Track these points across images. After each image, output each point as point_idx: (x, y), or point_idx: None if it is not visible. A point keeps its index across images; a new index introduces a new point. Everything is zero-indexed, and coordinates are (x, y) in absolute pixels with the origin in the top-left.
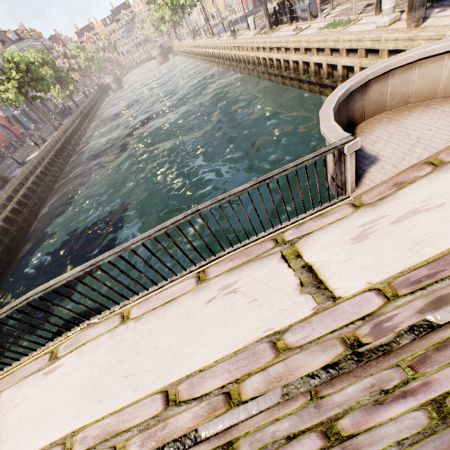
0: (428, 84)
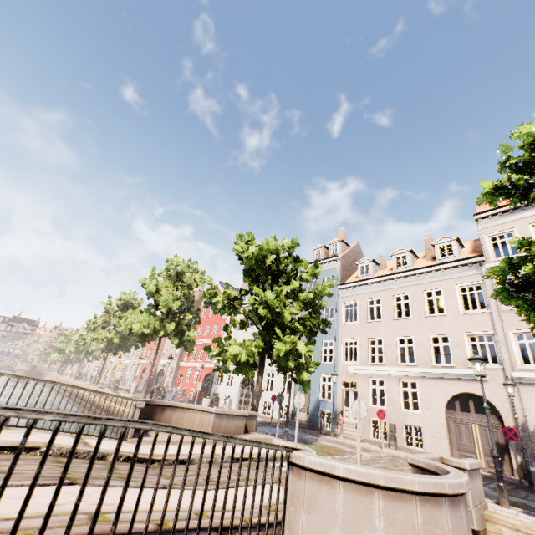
0: (191, 424)
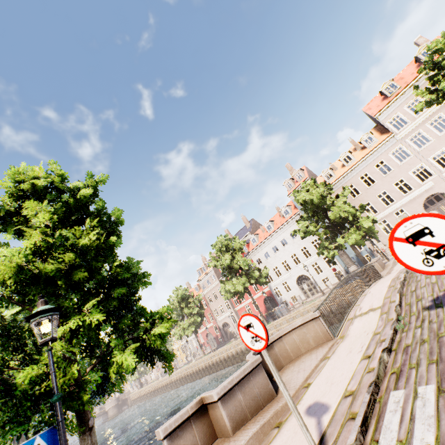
0: None
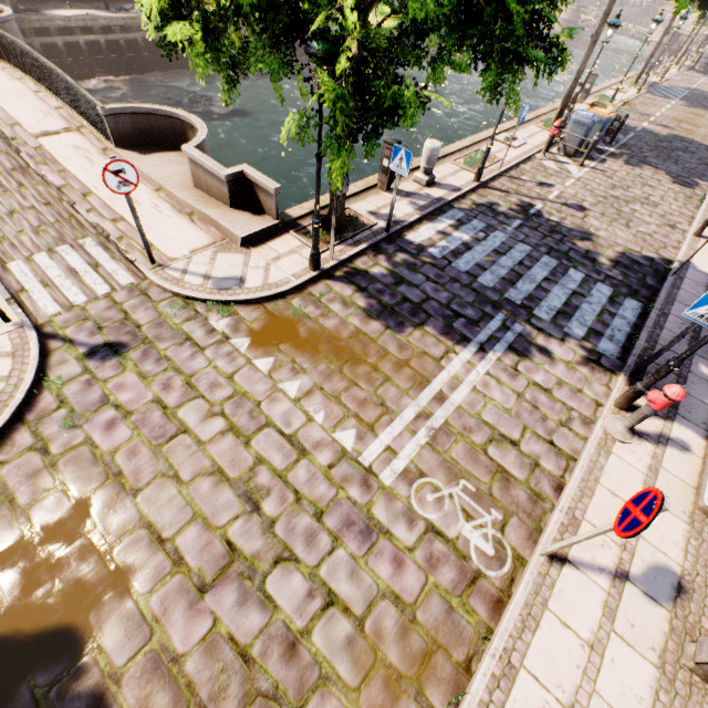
0: None
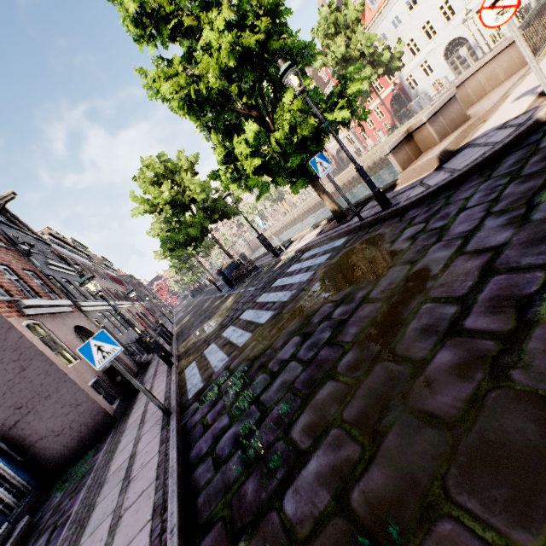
0: None
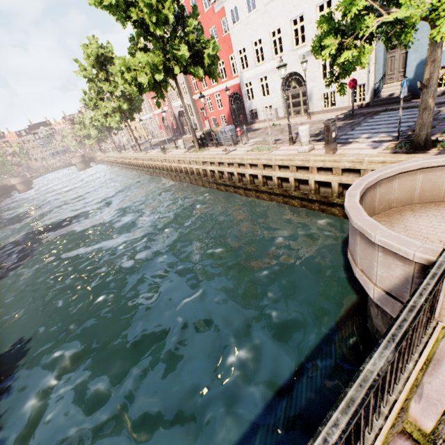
0: (406, 193)
